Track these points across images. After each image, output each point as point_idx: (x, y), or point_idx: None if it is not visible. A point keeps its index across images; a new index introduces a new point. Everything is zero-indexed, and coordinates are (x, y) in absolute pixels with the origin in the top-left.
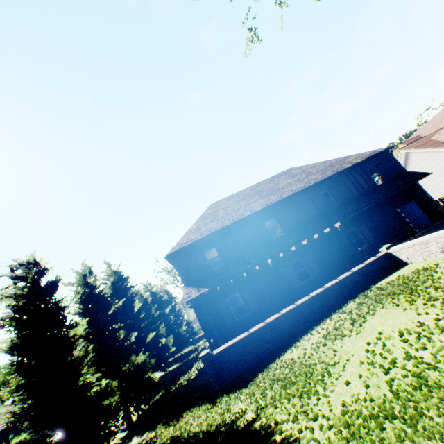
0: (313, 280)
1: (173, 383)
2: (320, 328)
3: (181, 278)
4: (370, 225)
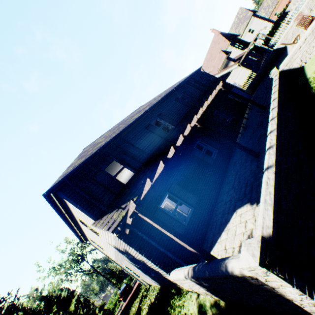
0: (220, 153)
1: None
2: None
3: (85, 213)
4: (223, 107)
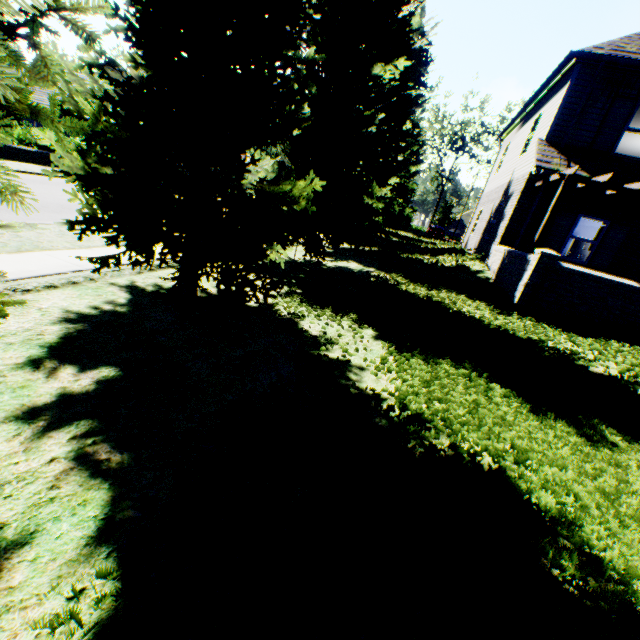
0: None
1: (399, 251)
2: None
3: (552, 122)
4: None
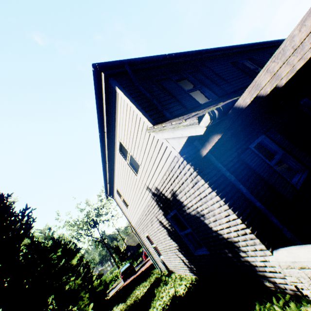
0: None
1: None
2: None
3: (140, 111)
4: None
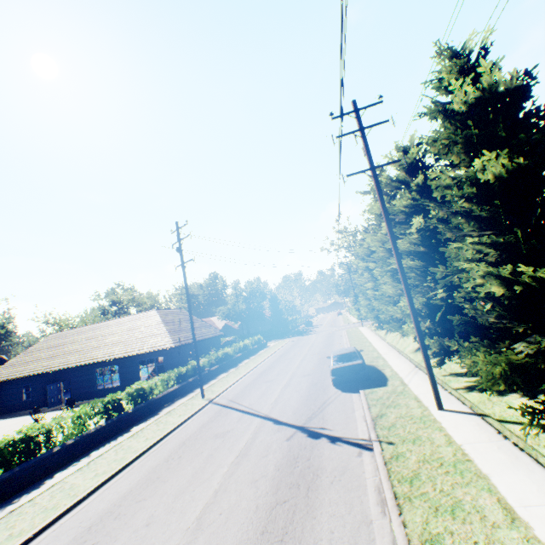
0: None
1: None
2: None
3: None
4: None
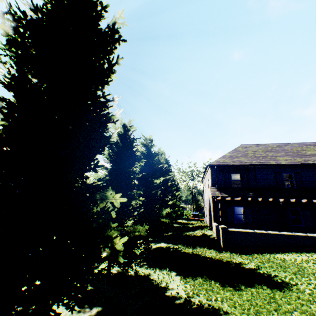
0: (303, 228)
1: (180, 232)
2: (308, 255)
3: (211, 181)
4: None
